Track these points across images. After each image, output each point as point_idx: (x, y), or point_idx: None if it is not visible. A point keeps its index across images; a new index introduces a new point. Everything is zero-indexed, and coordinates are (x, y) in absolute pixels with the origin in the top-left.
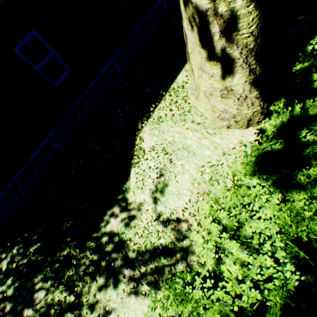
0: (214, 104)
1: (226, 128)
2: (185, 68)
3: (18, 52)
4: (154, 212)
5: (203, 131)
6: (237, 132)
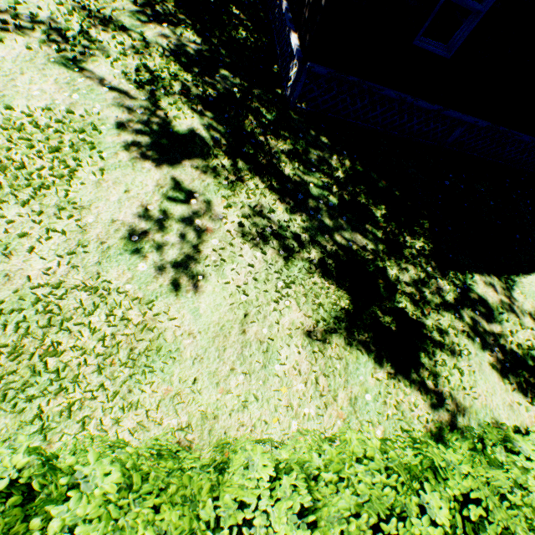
0: None
1: None
2: None
3: None
4: None
5: None
6: None
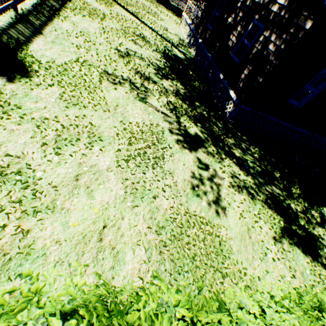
0: None
1: None
2: None
3: None
4: None
5: None
6: None
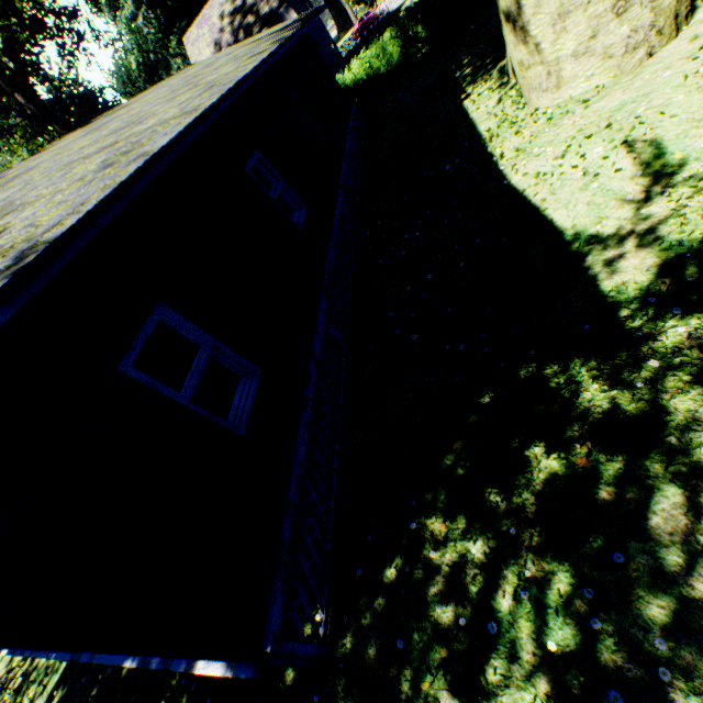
0: (604, 46)
1: (646, 59)
2: (478, 123)
3: (250, 174)
4: (685, 187)
5: (615, 88)
6: (669, 47)
